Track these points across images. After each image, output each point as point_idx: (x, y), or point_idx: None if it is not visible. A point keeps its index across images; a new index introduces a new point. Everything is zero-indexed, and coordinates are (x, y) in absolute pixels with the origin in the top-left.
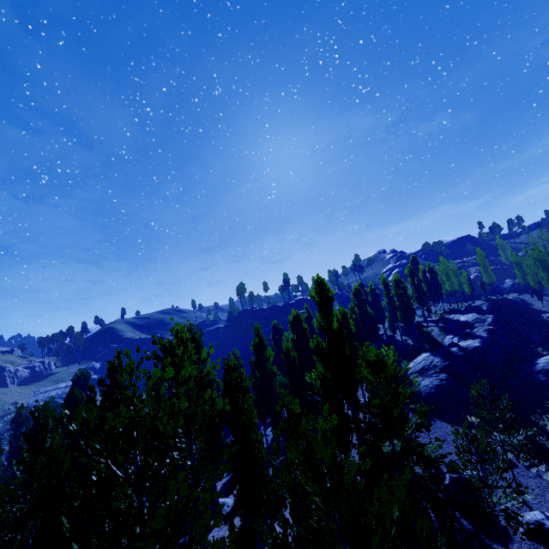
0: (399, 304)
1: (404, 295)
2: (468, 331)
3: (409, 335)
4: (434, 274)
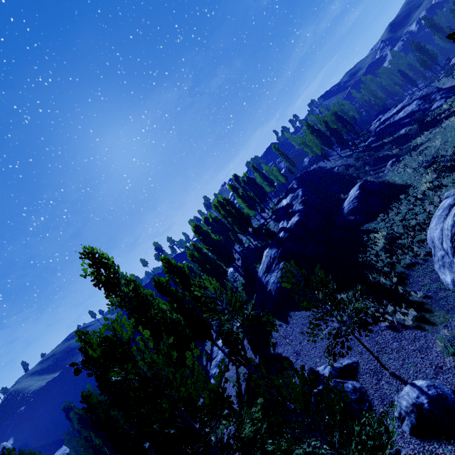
0: (231, 220)
1: (235, 209)
2: (291, 211)
3: (258, 239)
4: (252, 180)
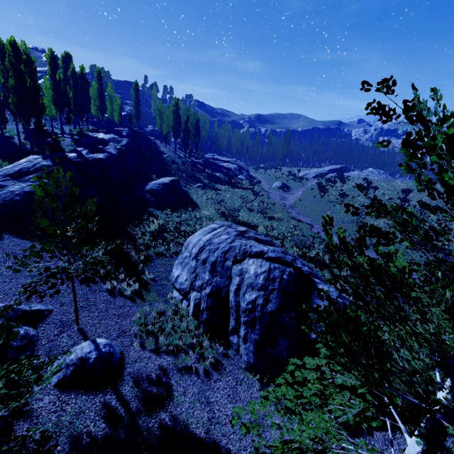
0: (14, 85)
1: (32, 81)
2: (101, 147)
3: (34, 141)
4: (86, 83)
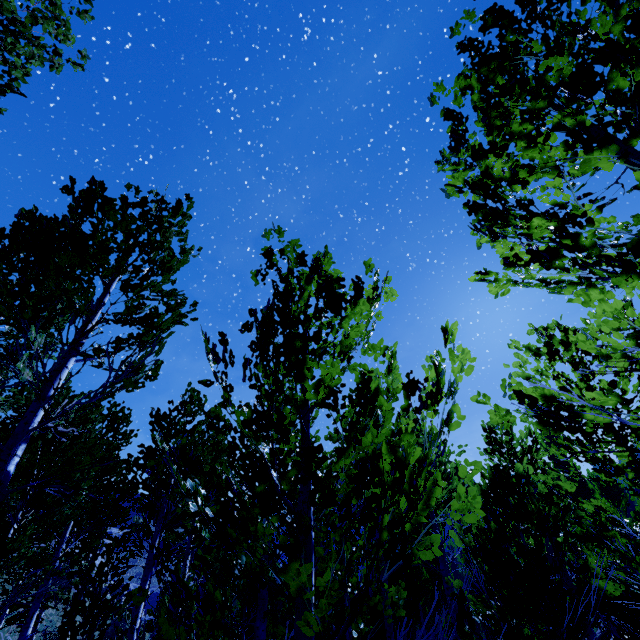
0: None
1: None
2: None
3: None
4: None
